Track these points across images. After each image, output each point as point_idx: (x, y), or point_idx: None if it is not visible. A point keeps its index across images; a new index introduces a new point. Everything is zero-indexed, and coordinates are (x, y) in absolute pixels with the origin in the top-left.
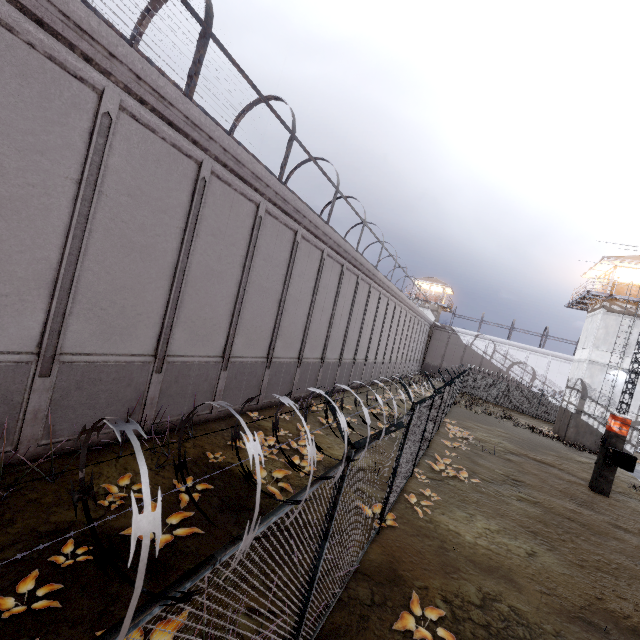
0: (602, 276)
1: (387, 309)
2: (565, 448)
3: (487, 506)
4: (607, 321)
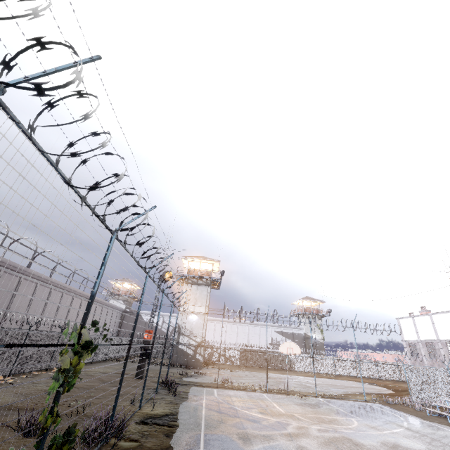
0: (191, 267)
1: (50, 296)
2: (165, 367)
3: (3, 390)
4: (187, 288)
